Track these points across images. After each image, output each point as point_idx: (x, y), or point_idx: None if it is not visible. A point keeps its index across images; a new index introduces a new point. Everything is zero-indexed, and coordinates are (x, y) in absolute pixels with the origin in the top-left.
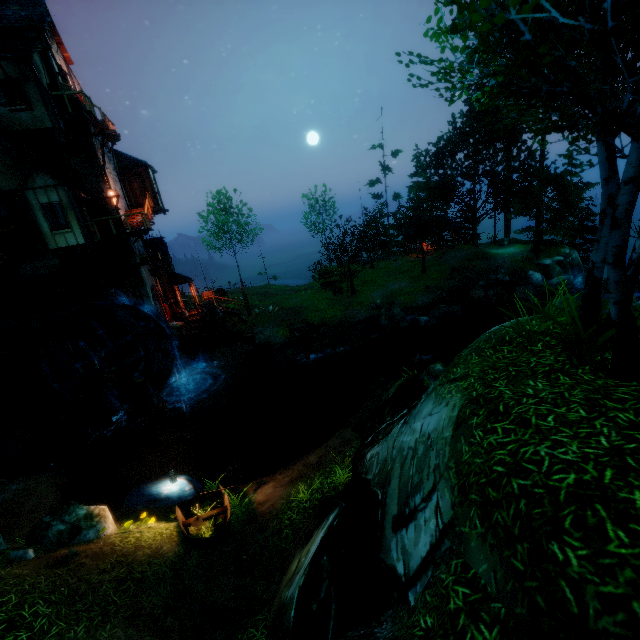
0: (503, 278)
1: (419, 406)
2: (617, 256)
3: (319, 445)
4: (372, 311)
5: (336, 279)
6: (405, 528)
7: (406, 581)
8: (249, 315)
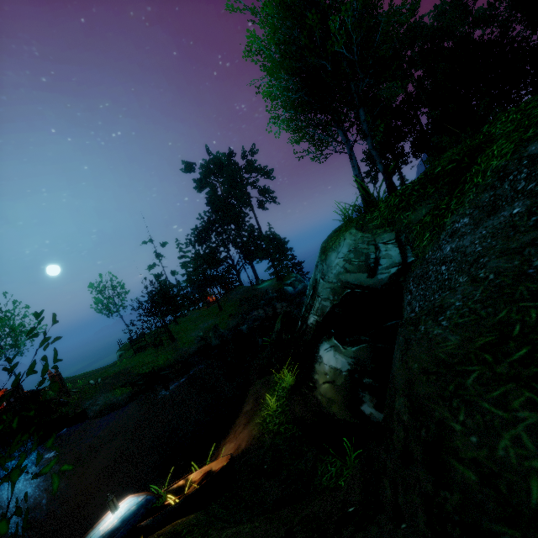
0: (273, 295)
1: (325, 266)
2: (373, 146)
3: (238, 412)
4: (199, 343)
5: (147, 342)
6: (379, 266)
7: (402, 264)
8: (67, 396)
